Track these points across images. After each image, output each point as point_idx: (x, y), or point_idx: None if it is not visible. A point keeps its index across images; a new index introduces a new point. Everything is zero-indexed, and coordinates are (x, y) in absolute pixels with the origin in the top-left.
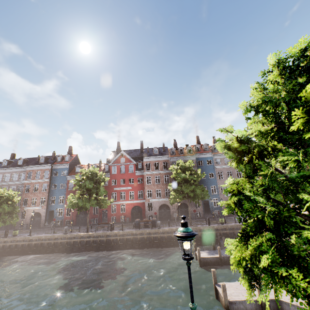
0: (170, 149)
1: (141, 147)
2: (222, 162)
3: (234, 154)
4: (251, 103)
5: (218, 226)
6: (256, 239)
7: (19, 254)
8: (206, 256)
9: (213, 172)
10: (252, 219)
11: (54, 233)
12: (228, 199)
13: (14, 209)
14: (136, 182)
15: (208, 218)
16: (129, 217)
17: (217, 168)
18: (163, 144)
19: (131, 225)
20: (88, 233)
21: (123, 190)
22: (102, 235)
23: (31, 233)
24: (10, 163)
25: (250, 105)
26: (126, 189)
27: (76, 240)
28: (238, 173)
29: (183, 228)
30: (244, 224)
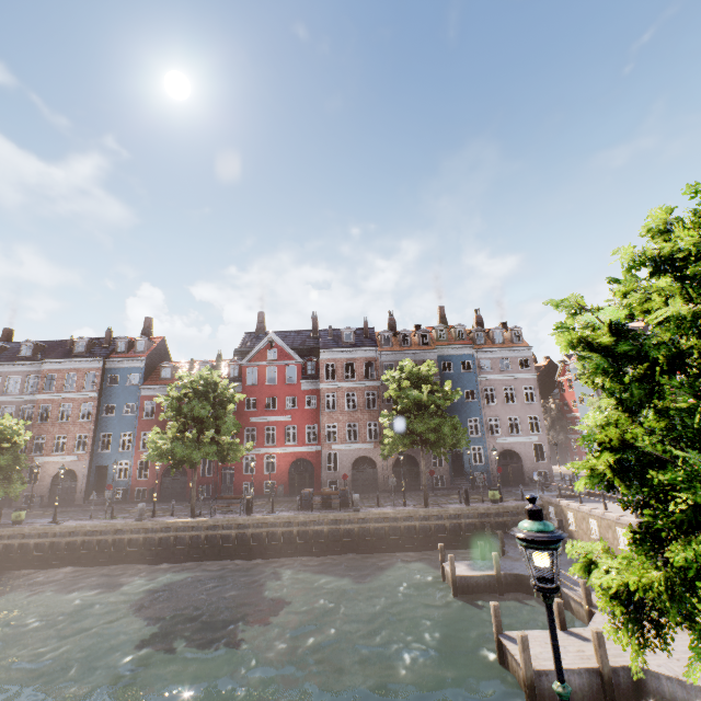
0: (380, 334)
1: (314, 326)
2: (494, 368)
3: (605, 360)
4: (645, 251)
5: (488, 508)
6: (686, 548)
7: (28, 566)
8: (467, 573)
9: (475, 388)
10: (683, 506)
11: (111, 518)
12: (596, 459)
13: (15, 462)
14: (302, 405)
15: (466, 489)
16: (284, 485)
17: (483, 379)
18: (366, 321)
19: (289, 502)
20: (196, 520)
21: (271, 423)
22: (227, 525)
23: (56, 517)
24: (2, 353)
25: (645, 256)
26: (279, 420)
27: (166, 536)
28: (528, 393)
29: (536, 523)
30: (647, 515)
